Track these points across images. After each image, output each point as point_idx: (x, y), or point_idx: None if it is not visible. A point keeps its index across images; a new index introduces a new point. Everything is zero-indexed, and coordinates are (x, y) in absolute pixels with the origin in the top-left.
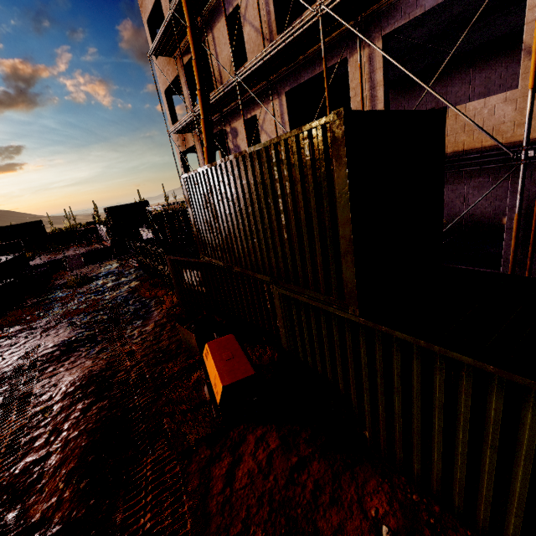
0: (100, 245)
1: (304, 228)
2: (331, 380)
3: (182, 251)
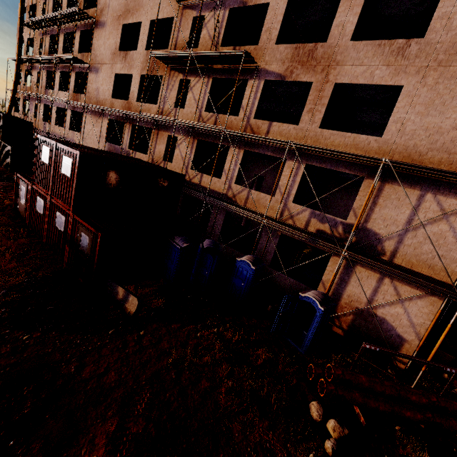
0: None
1: None
2: None
3: None
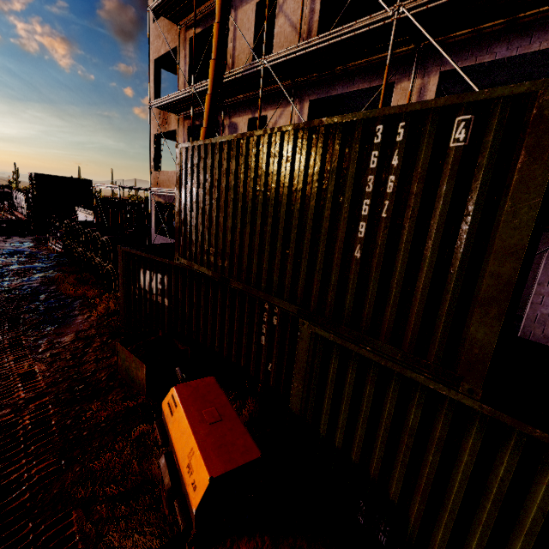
0: (10, 215)
1: (405, 248)
2: (374, 478)
3: (142, 245)
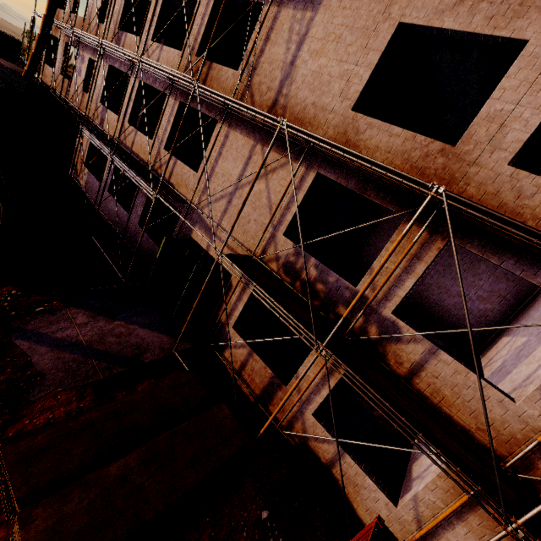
0: None
1: None
2: None
3: None
